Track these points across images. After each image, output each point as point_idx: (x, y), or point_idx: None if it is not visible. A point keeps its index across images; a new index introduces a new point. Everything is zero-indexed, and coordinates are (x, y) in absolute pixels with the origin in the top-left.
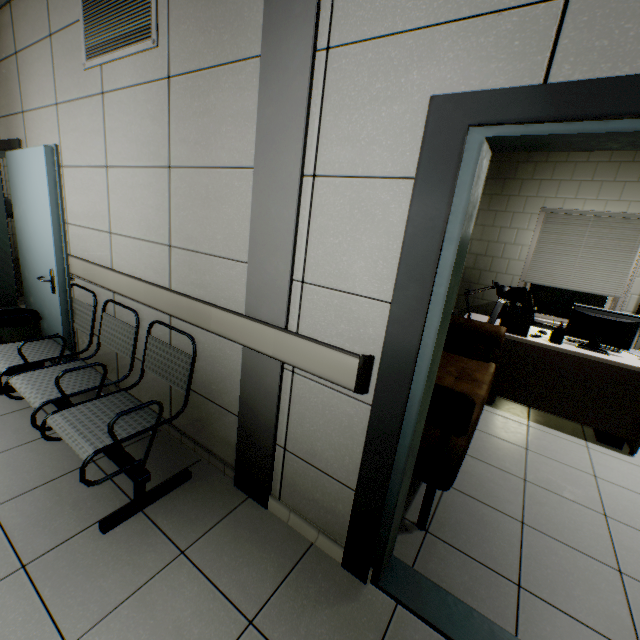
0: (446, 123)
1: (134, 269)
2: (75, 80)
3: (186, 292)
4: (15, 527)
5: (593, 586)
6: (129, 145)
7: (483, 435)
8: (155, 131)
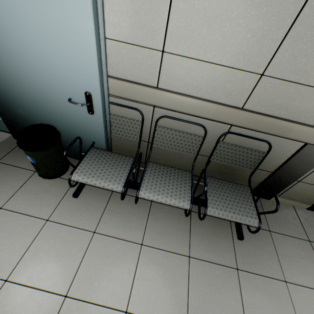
0: None
1: (194, 90)
2: None
3: (262, 111)
4: (211, 258)
5: None
6: None
7: None
8: None
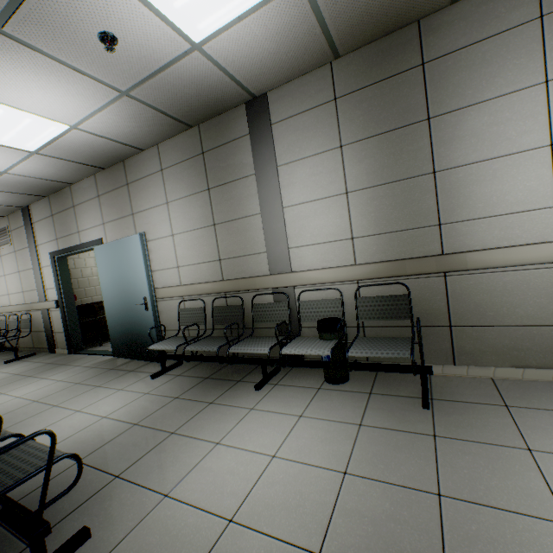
0: (52, 256)
1: (17, 303)
2: None
3: (29, 303)
4: None
5: None
6: (10, 268)
7: None
8: (15, 264)
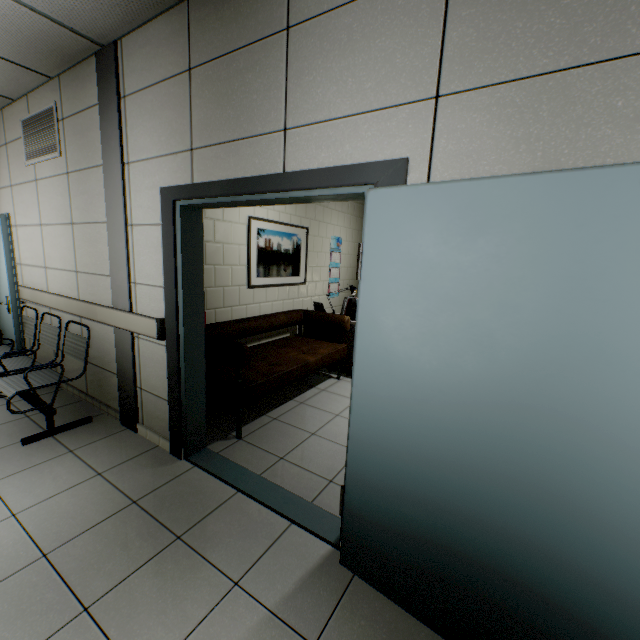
0: (167, 200)
1: (60, 290)
2: (21, 172)
3: (87, 300)
4: None
5: (332, 457)
6: (52, 211)
7: (330, 394)
8: (64, 203)
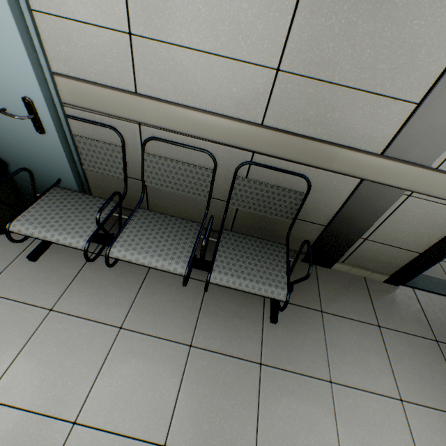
0: None
1: (189, 96)
2: None
3: (290, 129)
4: (223, 348)
5: None
6: None
7: None
8: None
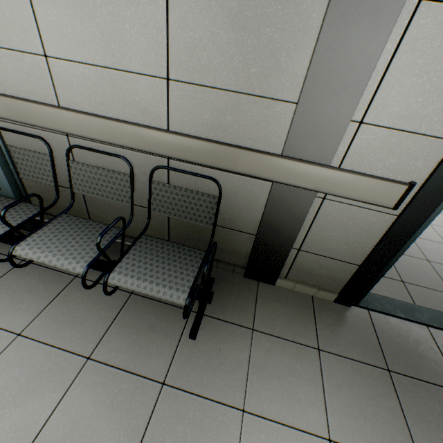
0: None
1: (102, 107)
2: None
3: (194, 134)
4: (125, 363)
5: (424, 271)
6: None
7: None
8: None
